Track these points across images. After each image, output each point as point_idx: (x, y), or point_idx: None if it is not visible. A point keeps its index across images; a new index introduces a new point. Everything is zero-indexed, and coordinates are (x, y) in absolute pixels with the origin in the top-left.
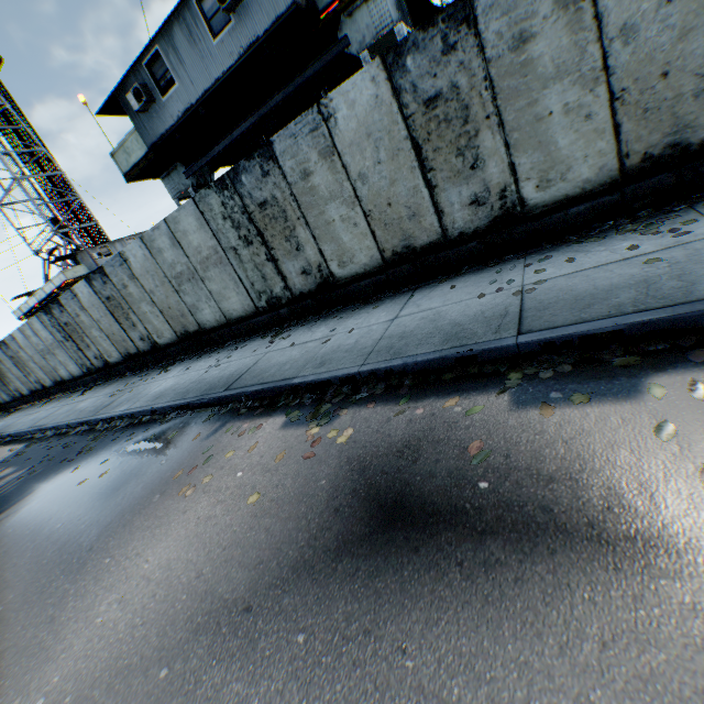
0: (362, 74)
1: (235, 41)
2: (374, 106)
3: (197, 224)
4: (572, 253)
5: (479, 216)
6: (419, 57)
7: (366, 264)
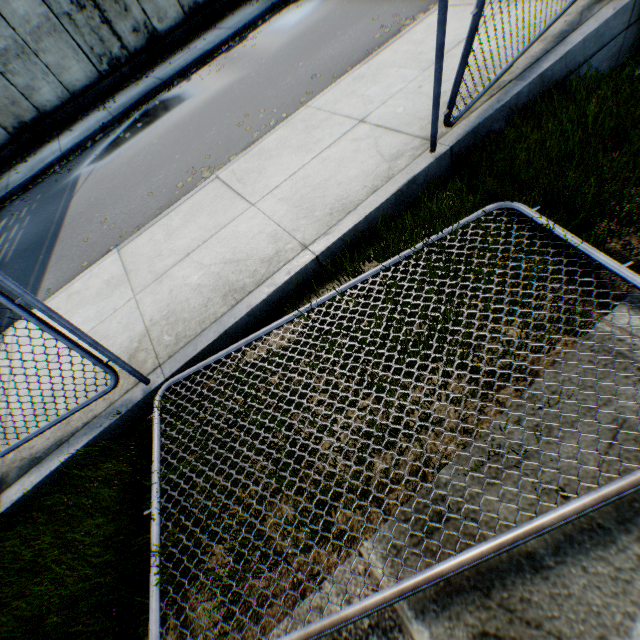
0: None
1: None
2: None
3: None
4: None
5: None
6: None
7: (176, 19)
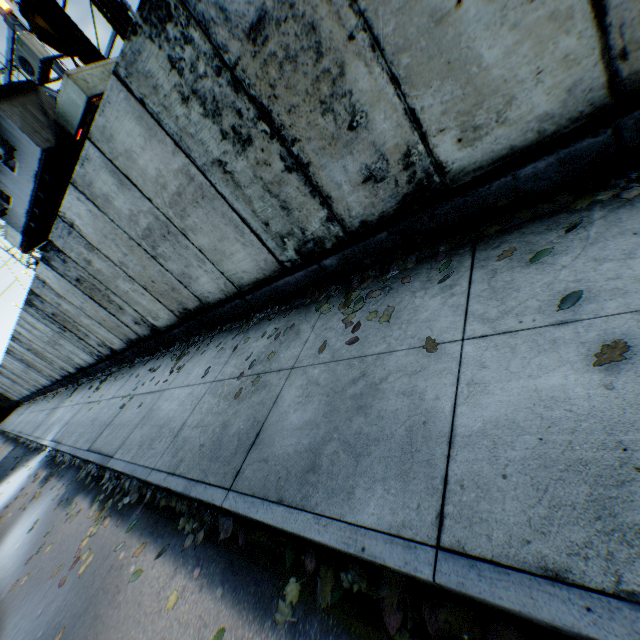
0: (41, 266)
1: (27, 173)
2: (59, 279)
3: (36, 320)
4: (164, 367)
5: (144, 329)
6: (57, 262)
7: (121, 345)
